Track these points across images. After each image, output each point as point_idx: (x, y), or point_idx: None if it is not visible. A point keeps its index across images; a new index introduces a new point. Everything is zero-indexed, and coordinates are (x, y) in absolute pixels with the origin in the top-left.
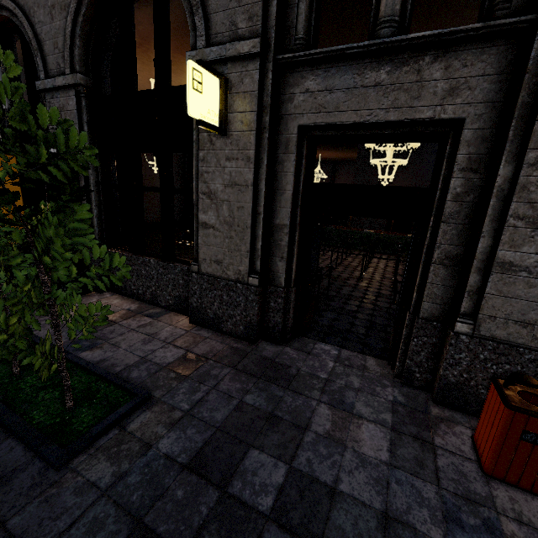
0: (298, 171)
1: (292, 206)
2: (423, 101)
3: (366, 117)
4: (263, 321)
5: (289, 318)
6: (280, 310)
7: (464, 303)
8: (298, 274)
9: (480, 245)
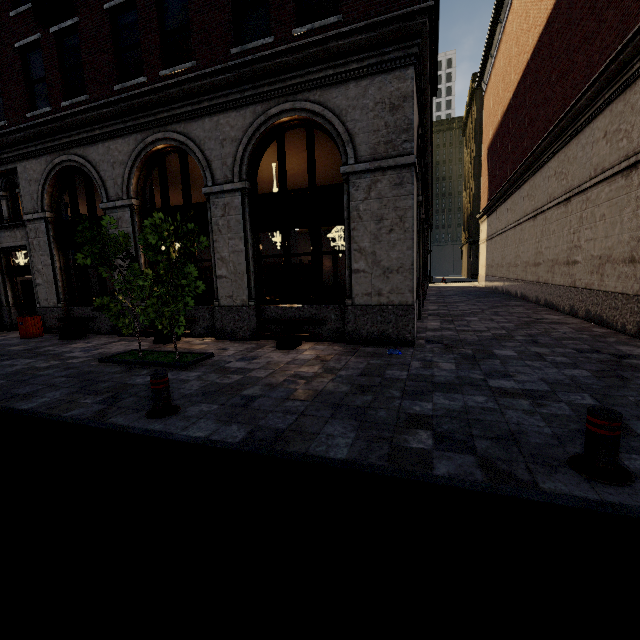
0: (2, 263)
1: (2, 275)
2: (18, 240)
3: (9, 245)
4: (4, 323)
5: (13, 319)
6: (7, 316)
7: (38, 298)
8: (16, 302)
9: (35, 280)
